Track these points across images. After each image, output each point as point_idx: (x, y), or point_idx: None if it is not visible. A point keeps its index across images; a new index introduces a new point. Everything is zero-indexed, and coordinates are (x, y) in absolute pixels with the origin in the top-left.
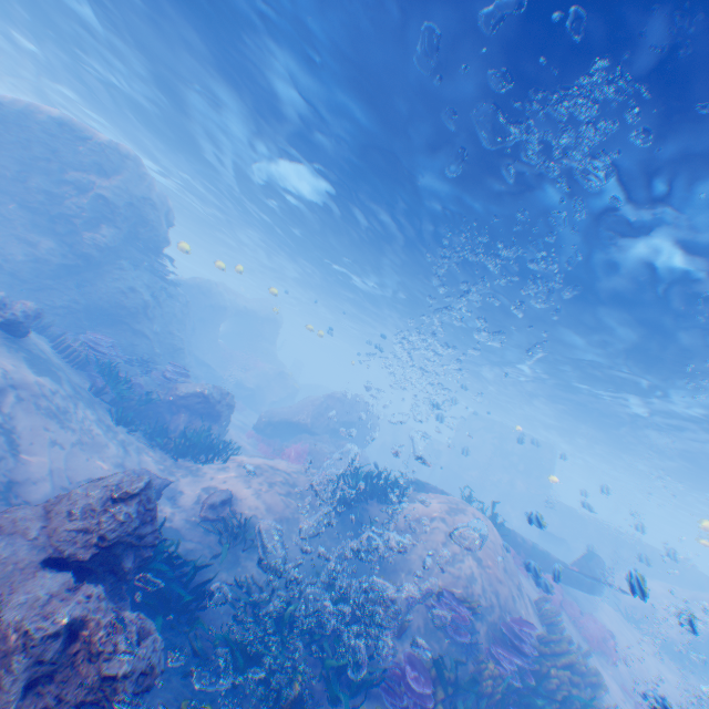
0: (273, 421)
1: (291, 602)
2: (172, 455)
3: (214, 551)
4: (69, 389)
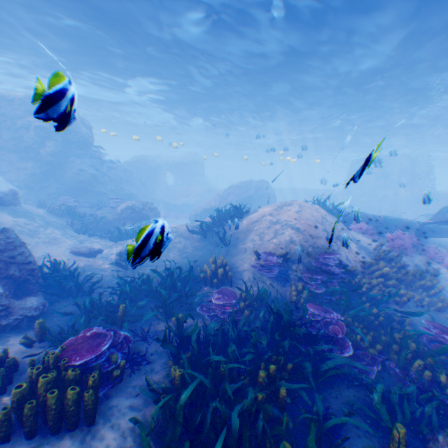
0: (198, 214)
1: (142, 278)
2: (110, 239)
3: (118, 271)
4: (41, 222)
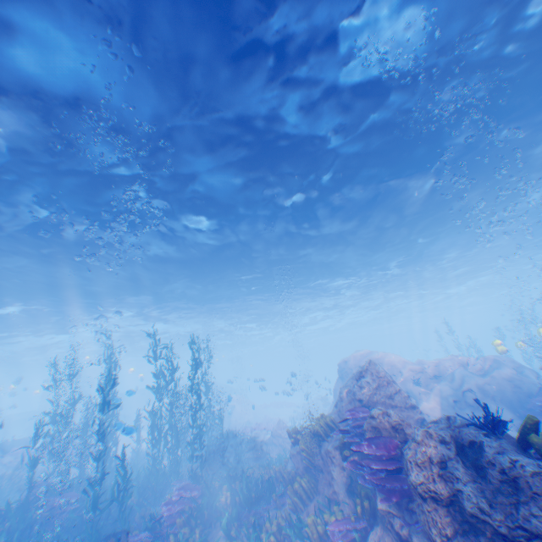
0: None
1: None
2: None
3: None
4: None
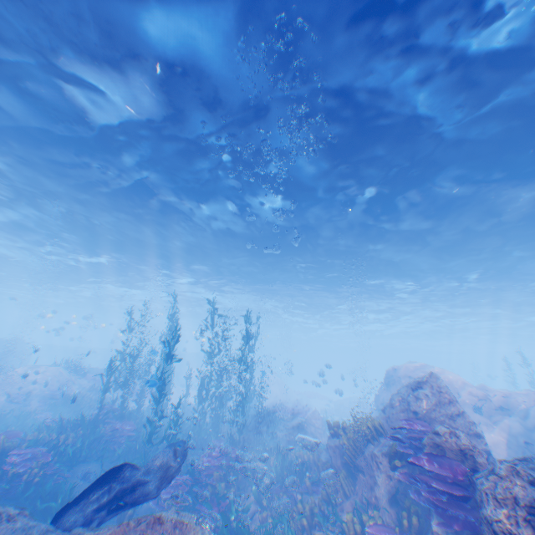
0: None
1: None
2: None
3: None
4: None
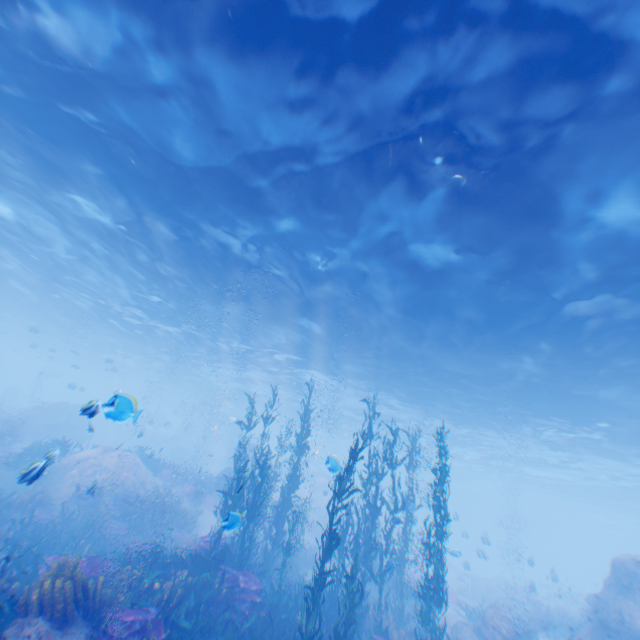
0: None
1: None
2: None
3: None
4: None
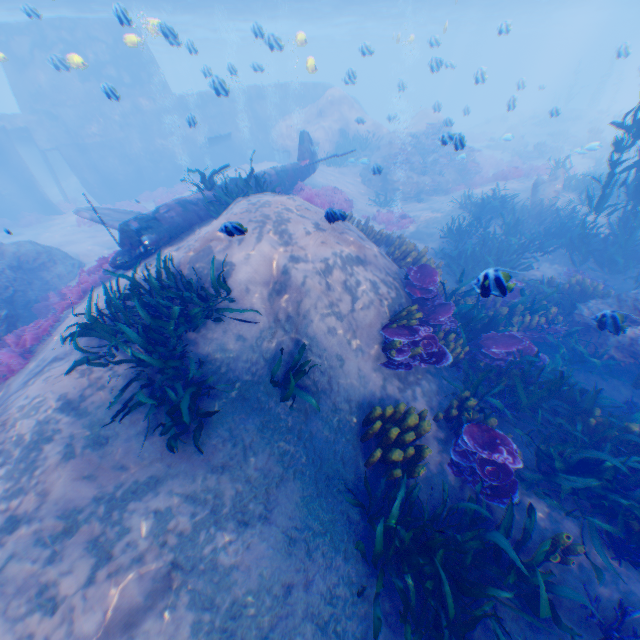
0: None
1: None
2: None
3: None
4: None
